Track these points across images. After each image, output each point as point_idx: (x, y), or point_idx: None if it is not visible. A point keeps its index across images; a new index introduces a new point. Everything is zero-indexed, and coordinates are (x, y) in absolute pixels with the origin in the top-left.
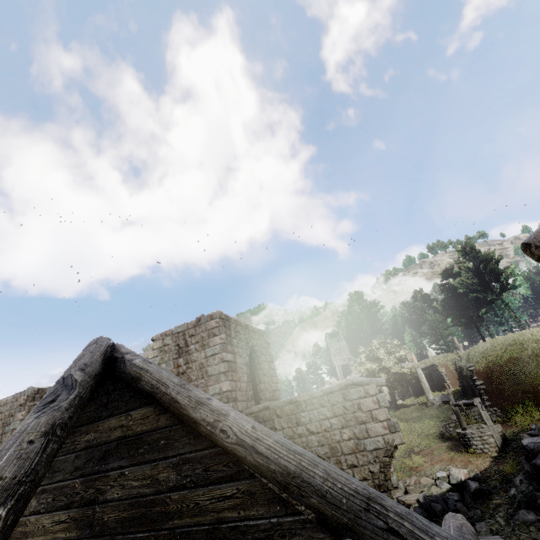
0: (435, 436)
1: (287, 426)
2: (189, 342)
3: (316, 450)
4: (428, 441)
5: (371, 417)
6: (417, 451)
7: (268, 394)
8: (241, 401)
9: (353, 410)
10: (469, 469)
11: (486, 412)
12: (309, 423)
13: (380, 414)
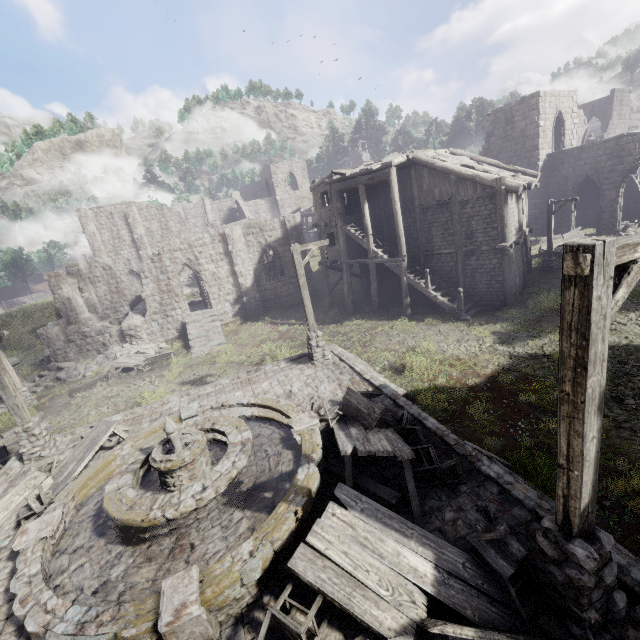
0: None
1: None
2: (623, 100)
3: None
4: None
5: None
6: None
7: None
8: None
9: None
10: None
11: None
12: None
13: None
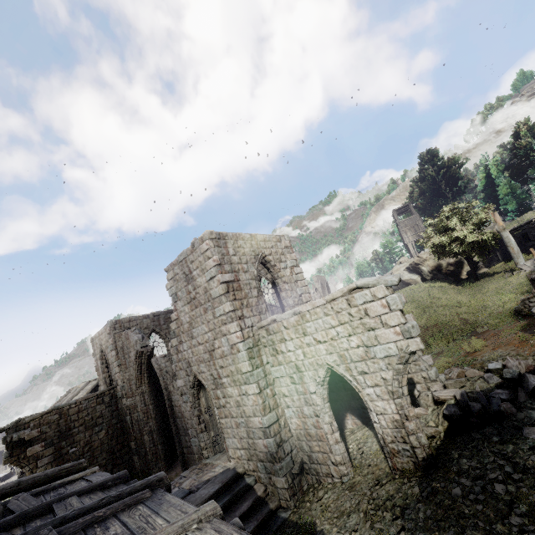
0: (510, 313)
1: (295, 337)
2: (191, 269)
3: (325, 359)
4: (497, 320)
5: (381, 322)
6: (481, 332)
7: (291, 301)
8: (251, 316)
9: (359, 317)
10: None
11: None
12: (315, 332)
13: (391, 319)
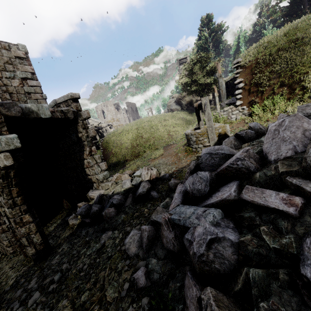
0: None
1: None
2: None
3: None
4: (182, 137)
5: None
6: (170, 145)
7: None
8: None
9: None
10: (172, 167)
11: (210, 112)
12: None
13: None
